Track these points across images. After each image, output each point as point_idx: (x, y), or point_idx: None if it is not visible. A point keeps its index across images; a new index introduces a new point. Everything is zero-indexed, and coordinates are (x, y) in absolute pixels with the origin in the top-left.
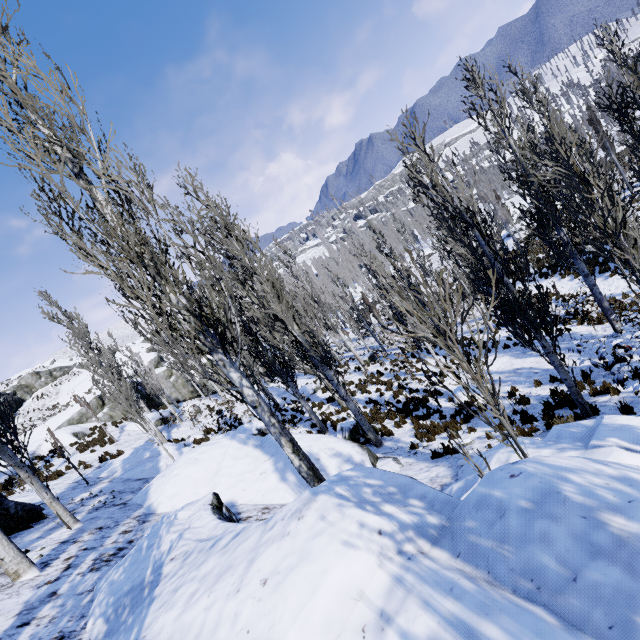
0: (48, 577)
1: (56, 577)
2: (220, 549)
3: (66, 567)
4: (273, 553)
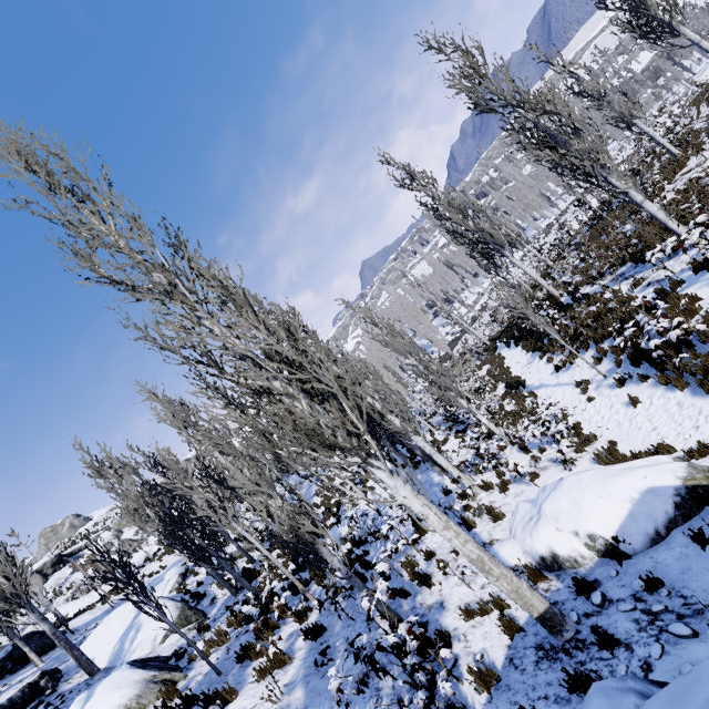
0: None
1: None
2: None
3: None
4: None
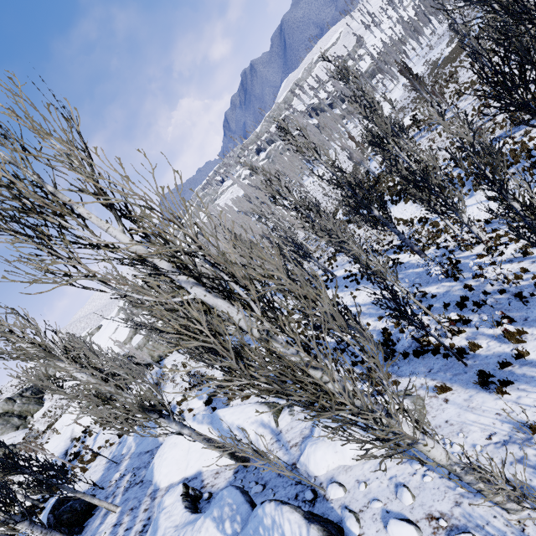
0: None
1: None
2: None
3: None
4: None
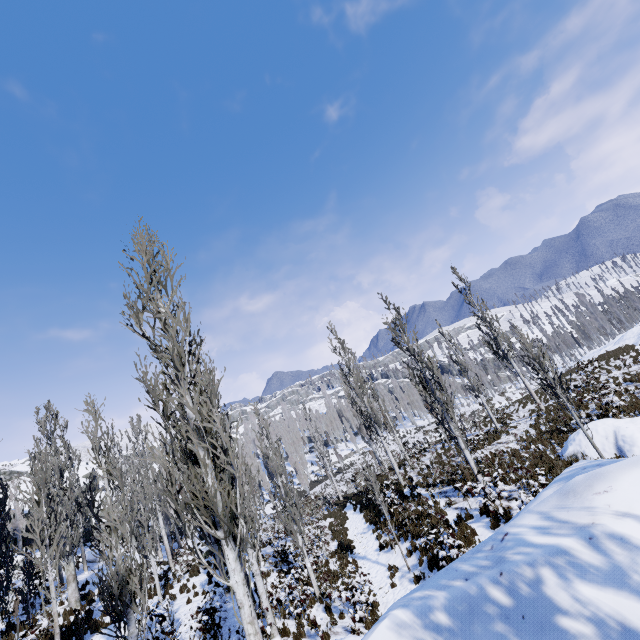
0: None
1: None
2: None
3: None
4: None
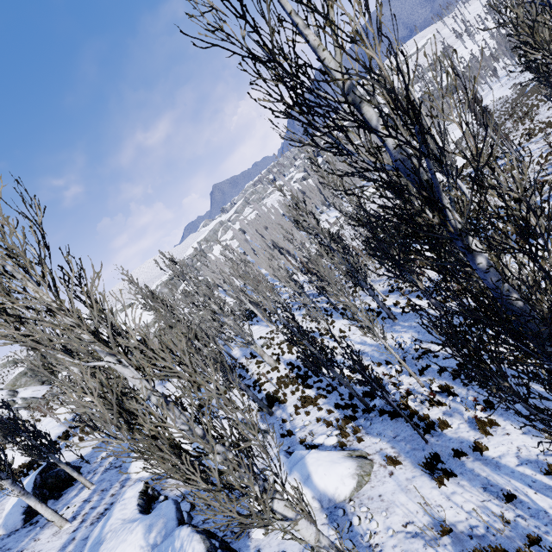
0: (74, 527)
1: (77, 528)
2: (117, 536)
3: (82, 521)
4: (120, 548)
